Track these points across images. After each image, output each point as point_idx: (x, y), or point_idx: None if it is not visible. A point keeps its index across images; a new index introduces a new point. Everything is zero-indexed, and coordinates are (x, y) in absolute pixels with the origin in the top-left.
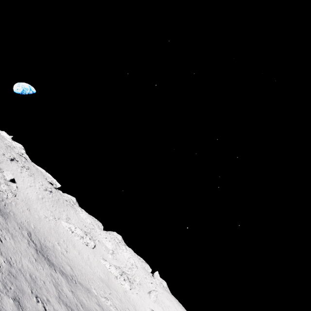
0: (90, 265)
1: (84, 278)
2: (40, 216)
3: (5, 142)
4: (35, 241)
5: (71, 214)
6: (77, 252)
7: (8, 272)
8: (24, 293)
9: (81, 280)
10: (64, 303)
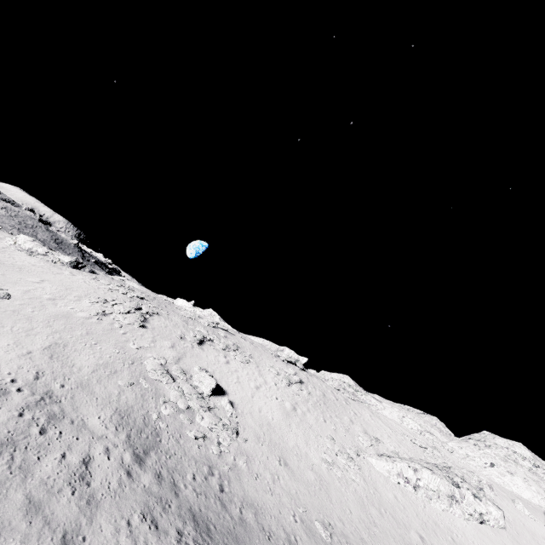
0: None
1: None
2: (318, 471)
3: (181, 313)
4: None
5: (368, 422)
6: None
7: None
8: None
9: None
10: None
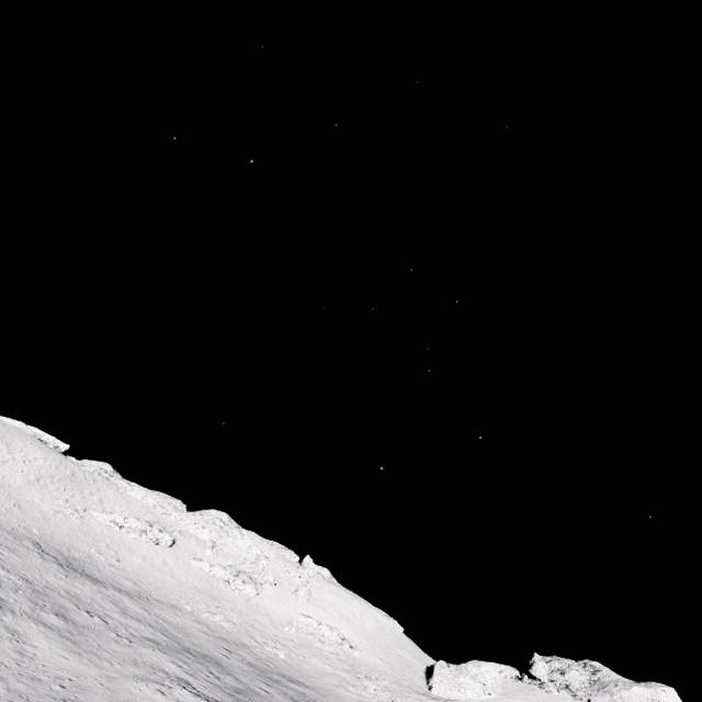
0: (171, 573)
1: (163, 593)
2: (46, 514)
3: None
4: (52, 554)
5: (108, 496)
6: (140, 558)
7: (32, 590)
8: (67, 609)
9: (158, 596)
10: (135, 619)
